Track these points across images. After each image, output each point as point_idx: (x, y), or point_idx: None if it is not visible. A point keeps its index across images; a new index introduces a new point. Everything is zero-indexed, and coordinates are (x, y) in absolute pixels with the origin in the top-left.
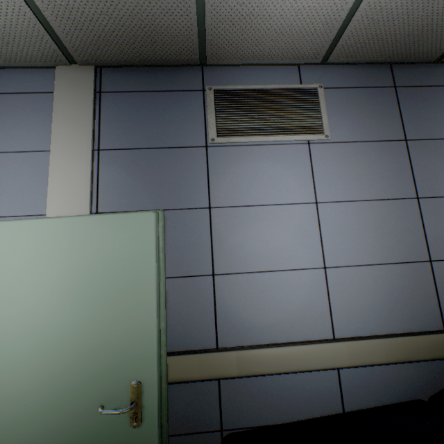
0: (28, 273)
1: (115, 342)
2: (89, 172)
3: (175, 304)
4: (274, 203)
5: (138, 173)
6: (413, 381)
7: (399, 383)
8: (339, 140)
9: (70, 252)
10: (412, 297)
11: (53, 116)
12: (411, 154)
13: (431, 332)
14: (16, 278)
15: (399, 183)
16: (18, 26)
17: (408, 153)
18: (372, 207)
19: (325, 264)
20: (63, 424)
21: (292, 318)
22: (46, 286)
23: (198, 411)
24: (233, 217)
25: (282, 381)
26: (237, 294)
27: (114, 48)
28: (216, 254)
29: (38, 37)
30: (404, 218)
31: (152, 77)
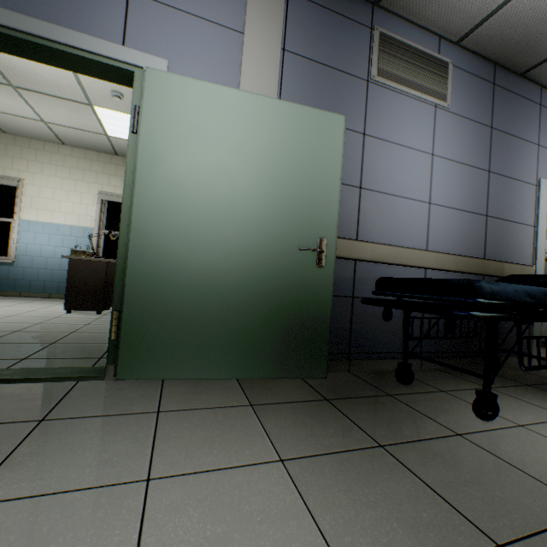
0: (239, 138)
1: (309, 208)
2: (277, 67)
3: None
4: (407, 146)
5: (314, 84)
6: None
7: None
8: (454, 112)
9: (276, 130)
10: (472, 236)
11: None
12: (492, 139)
13: (479, 258)
14: (229, 140)
15: (481, 158)
16: None
17: (491, 138)
18: (463, 169)
19: (430, 201)
20: (267, 259)
21: (405, 233)
22: (255, 153)
23: (340, 282)
24: (379, 147)
25: (393, 273)
26: (374, 207)
27: None
28: (364, 172)
29: None
30: (479, 183)
31: None
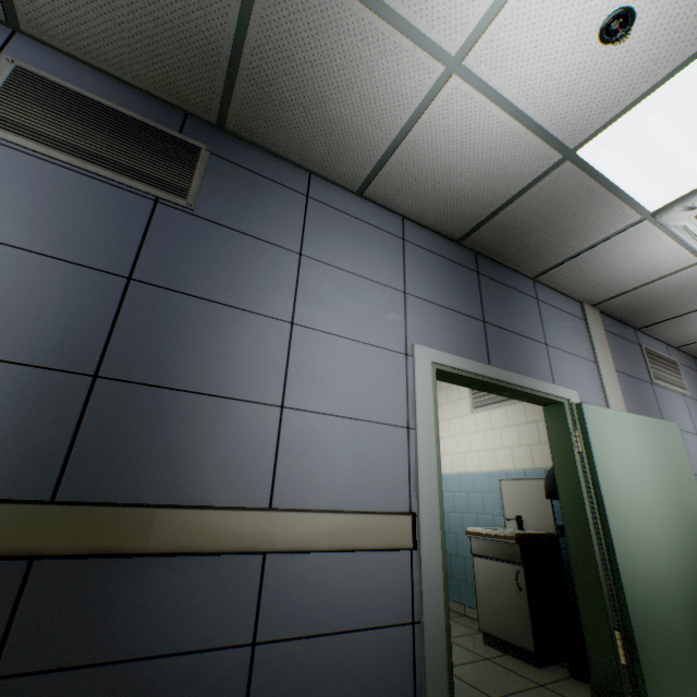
0: (637, 450)
1: (689, 504)
2: (618, 384)
3: None
4: (684, 430)
5: (632, 391)
6: None
7: None
8: (691, 397)
9: (651, 440)
10: None
11: (592, 338)
12: None
13: None
14: (633, 452)
15: None
16: (611, 289)
17: None
18: None
19: None
20: (686, 558)
21: None
22: (648, 461)
23: None
24: None
25: None
26: None
27: (622, 310)
28: None
29: (607, 294)
30: None
31: (618, 327)
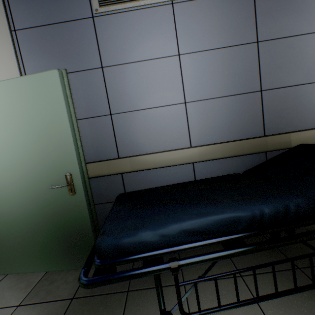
0: None
1: (52, 154)
2: (12, 49)
3: (89, 135)
4: (148, 59)
5: (47, 46)
6: (240, 168)
7: (231, 170)
8: None
9: (12, 104)
10: (245, 117)
11: None
12: (256, 3)
13: (254, 137)
14: None
15: (244, 31)
16: None
17: (255, 2)
18: (221, 54)
19: (185, 100)
20: (36, 197)
21: (164, 137)
22: (4, 127)
23: (112, 192)
24: (119, 73)
25: (159, 173)
26: (128, 125)
27: None
28: (110, 100)
29: None
30: (245, 60)
31: None
